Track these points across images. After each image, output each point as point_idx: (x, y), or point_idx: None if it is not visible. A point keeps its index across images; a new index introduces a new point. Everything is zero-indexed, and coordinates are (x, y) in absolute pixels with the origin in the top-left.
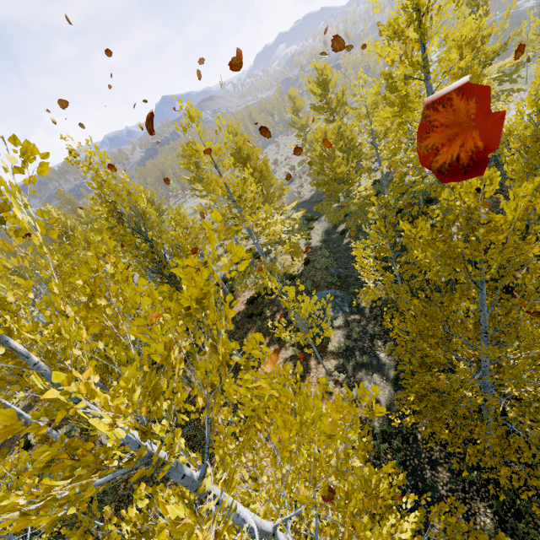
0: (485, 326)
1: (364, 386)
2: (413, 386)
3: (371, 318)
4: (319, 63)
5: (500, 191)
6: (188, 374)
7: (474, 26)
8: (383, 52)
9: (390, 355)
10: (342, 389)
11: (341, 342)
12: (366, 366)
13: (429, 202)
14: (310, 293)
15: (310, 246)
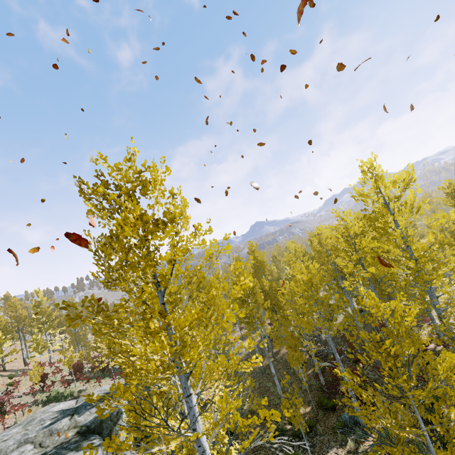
0: None
1: None
2: None
3: None
4: (425, 194)
5: None
6: None
7: None
8: None
9: None
10: None
11: None
12: None
13: None
14: None
15: None
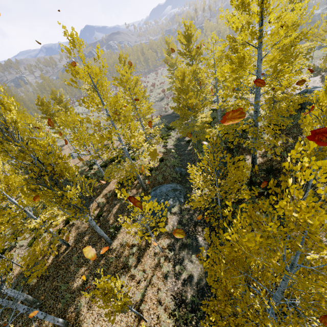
0: (284, 289)
1: (184, 263)
2: (216, 305)
3: (197, 209)
4: (187, 21)
5: (289, 132)
6: (66, 234)
7: (299, 12)
8: (231, 20)
9: (205, 240)
10: (169, 264)
11: (174, 225)
12: (188, 247)
13: (244, 131)
14: (160, 183)
15: (166, 148)
